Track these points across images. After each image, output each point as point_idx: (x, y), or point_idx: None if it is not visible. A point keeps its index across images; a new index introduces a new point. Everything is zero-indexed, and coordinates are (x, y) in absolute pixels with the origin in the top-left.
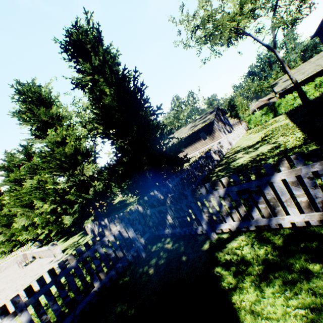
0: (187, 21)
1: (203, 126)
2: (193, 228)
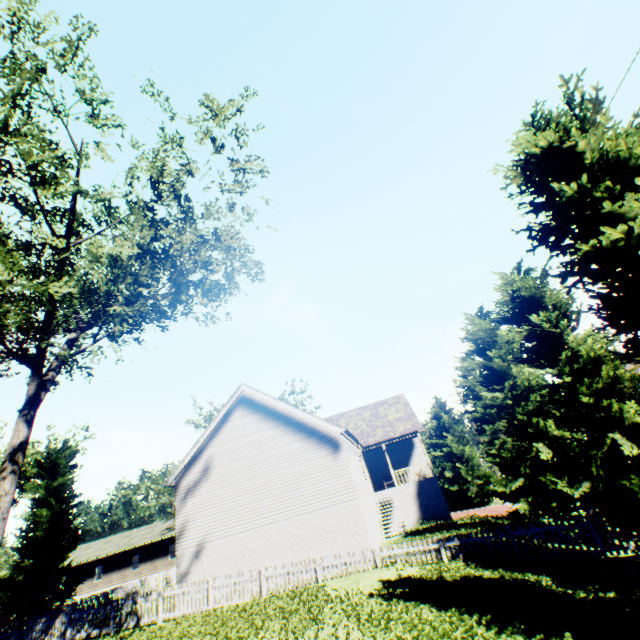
0: (194, 422)
1: None
2: None
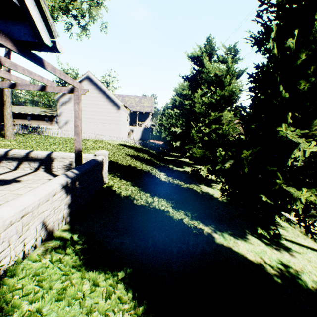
0: None
1: (49, 116)
2: (2, 130)
